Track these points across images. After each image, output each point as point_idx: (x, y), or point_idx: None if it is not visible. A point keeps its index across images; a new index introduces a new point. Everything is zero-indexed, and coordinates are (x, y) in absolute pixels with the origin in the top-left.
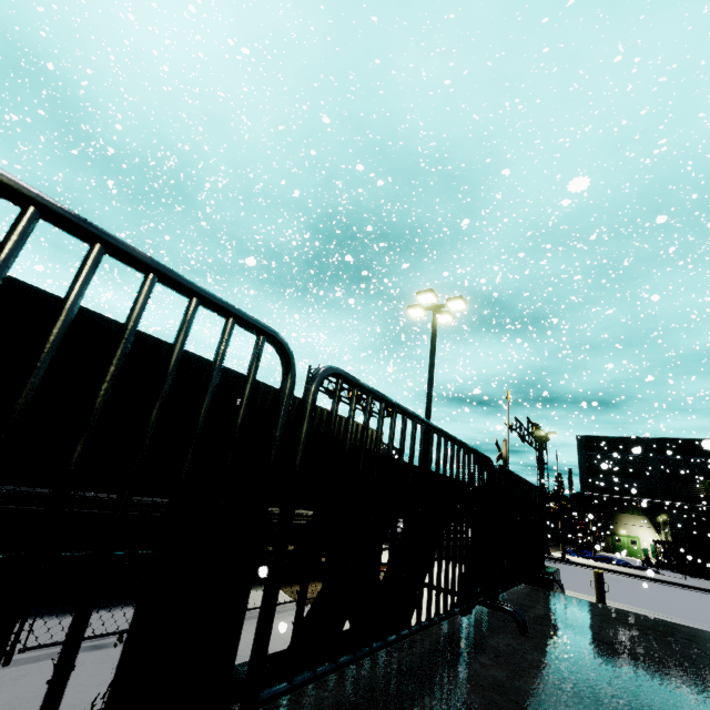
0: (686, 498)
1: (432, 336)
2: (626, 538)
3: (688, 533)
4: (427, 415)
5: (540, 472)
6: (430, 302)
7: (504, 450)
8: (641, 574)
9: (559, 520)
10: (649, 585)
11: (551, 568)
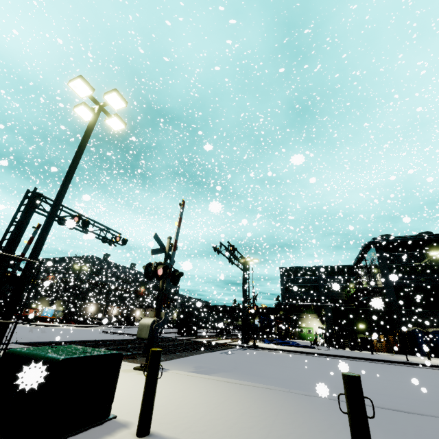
0: (336, 301)
1: (87, 128)
2: (306, 329)
3: (334, 320)
4: (57, 197)
5: (244, 285)
6: (87, 95)
7: (166, 246)
8: (302, 350)
9: (260, 319)
10: (303, 357)
11: (94, 353)
